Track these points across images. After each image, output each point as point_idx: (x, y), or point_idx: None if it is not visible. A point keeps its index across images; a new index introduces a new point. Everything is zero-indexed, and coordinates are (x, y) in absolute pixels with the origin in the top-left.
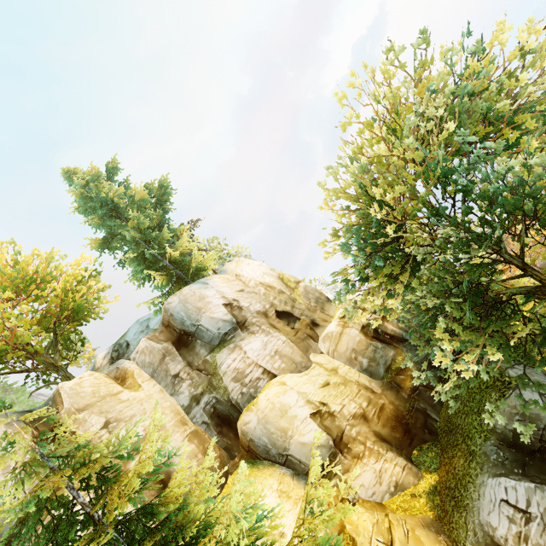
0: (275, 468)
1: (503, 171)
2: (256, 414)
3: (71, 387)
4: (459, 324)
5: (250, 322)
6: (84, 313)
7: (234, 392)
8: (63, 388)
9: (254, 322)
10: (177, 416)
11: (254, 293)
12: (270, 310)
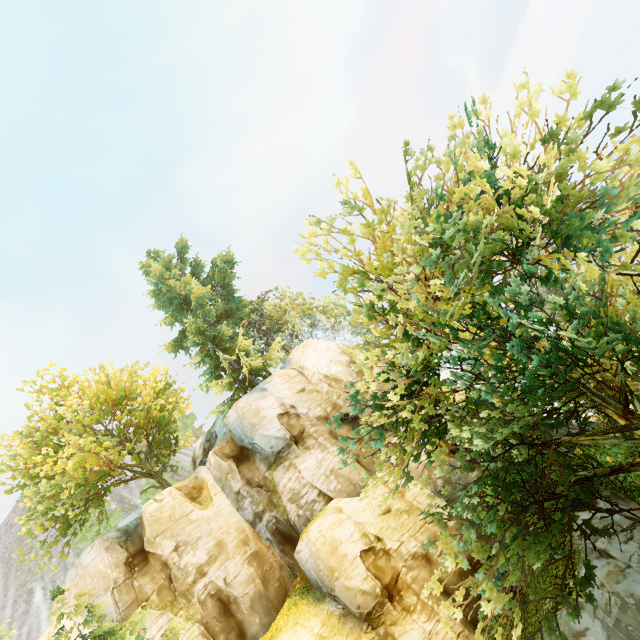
0: (324, 605)
1: (561, 300)
2: (306, 545)
3: (150, 511)
4: None
5: (308, 432)
6: (164, 425)
7: (290, 513)
8: (145, 512)
9: (311, 434)
10: (240, 535)
11: (316, 392)
12: (331, 414)
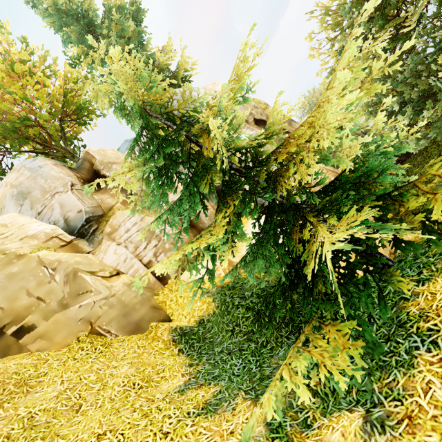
0: None
1: None
2: None
3: (97, 150)
4: (440, 81)
5: None
6: (86, 109)
7: None
8: (91, 150)
9: None
10: None
11: None
12: (249, 118)
